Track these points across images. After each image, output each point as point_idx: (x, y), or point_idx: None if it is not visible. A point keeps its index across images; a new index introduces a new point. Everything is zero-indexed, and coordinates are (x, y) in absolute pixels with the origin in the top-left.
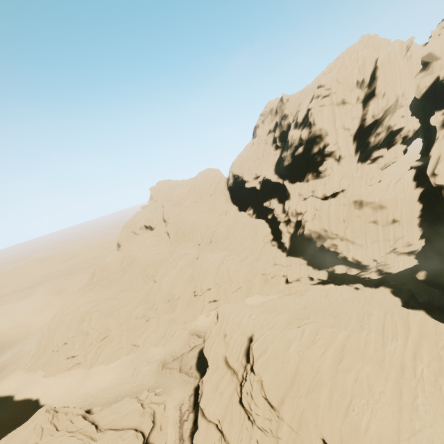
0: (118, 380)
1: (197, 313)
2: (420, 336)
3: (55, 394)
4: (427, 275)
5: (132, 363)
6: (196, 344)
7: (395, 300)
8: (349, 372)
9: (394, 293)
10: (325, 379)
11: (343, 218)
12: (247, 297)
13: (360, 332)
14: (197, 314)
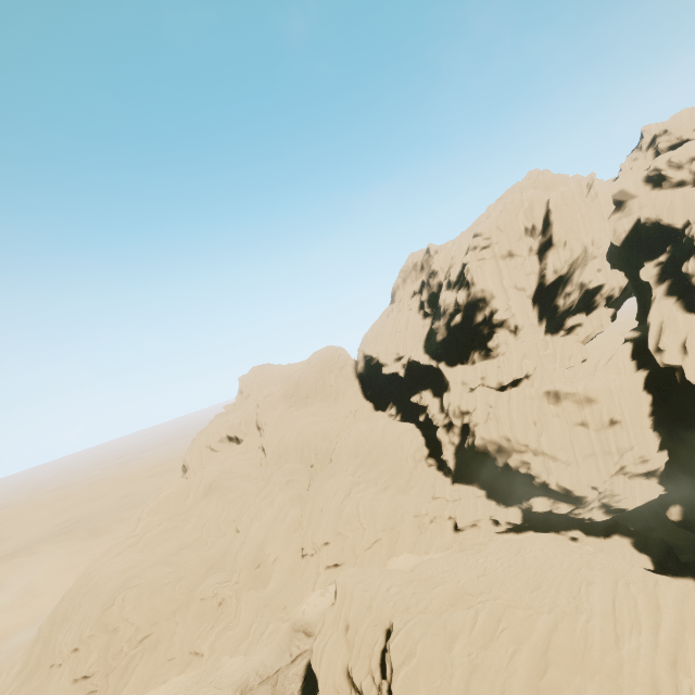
0: None
1: (306, 588)
2: (681, 625)
3: None
4: (684, 513)
5: (188, 691)
6: (303, 649)
7: (642, 560)
8: None
9: (637, 546)
10: None
11: (532, 419)
12: (390, 558)
13: (574, 617)
14: (306, 591)
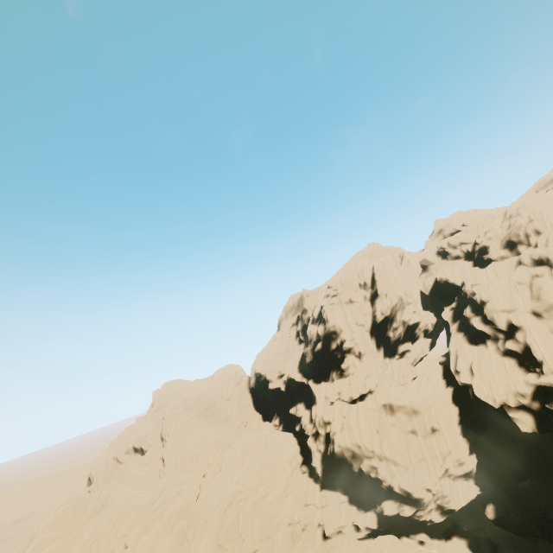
0: None
1: None
2: None
3: None
4: (496, 511)
5: None
6: None
7: None
8: None
9: (472, 547)
10: None
11: (375, 428)
12: None
13: None
14: None
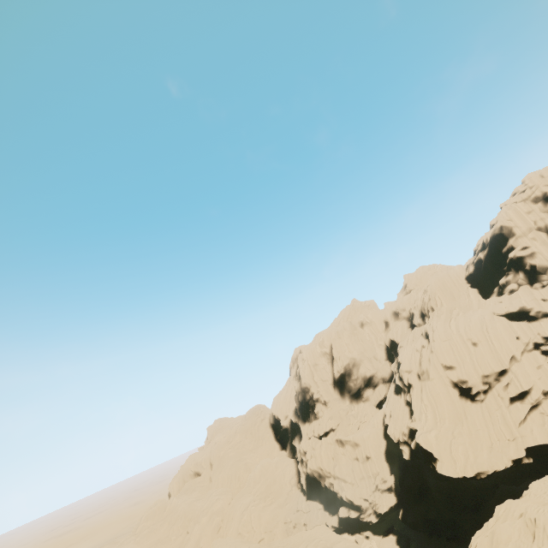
0: None
1: None
2: None
3: None
4: (402, 514)
5: None
6: None
7: None
8: None
9: (398, 540)
10: None
11: (331, 456)
12: None
13: None
14: None
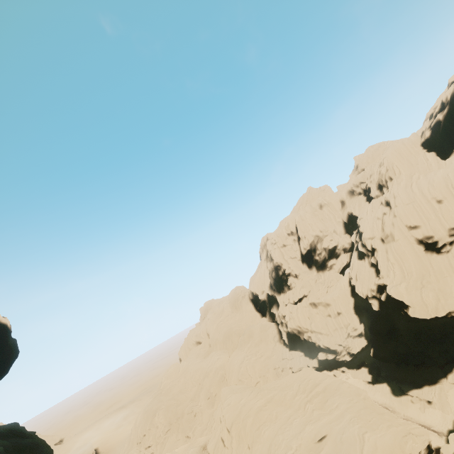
0: None
1: None
2: (323, 391)
3: None
4: (373, 352)
5: (185, 450)
6: None
7: (368, 377)
8: (268, 410)
9: (369, 371)
10: (252, 413)
11: (307, 316)
12: None
13: (284, 391)
14: None
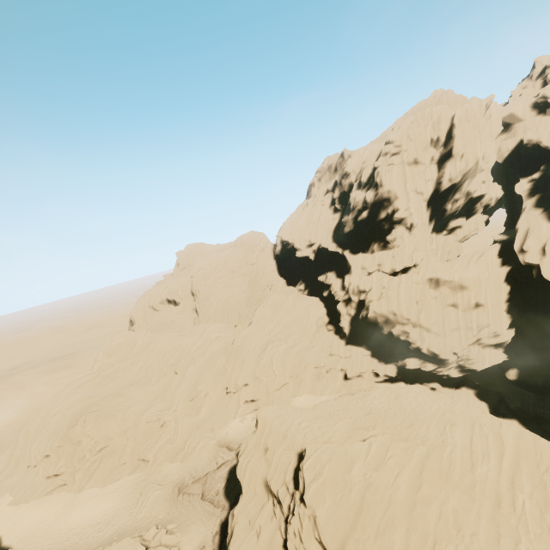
0: (116, 510)
1: (229, 416)
2: (517, 455)
3: (25, 530)
4: (519, 374)
5: (138, 486)
6: (226, 460)
7: (481, 406)
8: (431, 505)
9: (479, 395)
10: (399, 514)
11: (415, 299)
12: (294, 397)
13: (442, 449)
14: (229, 418)
